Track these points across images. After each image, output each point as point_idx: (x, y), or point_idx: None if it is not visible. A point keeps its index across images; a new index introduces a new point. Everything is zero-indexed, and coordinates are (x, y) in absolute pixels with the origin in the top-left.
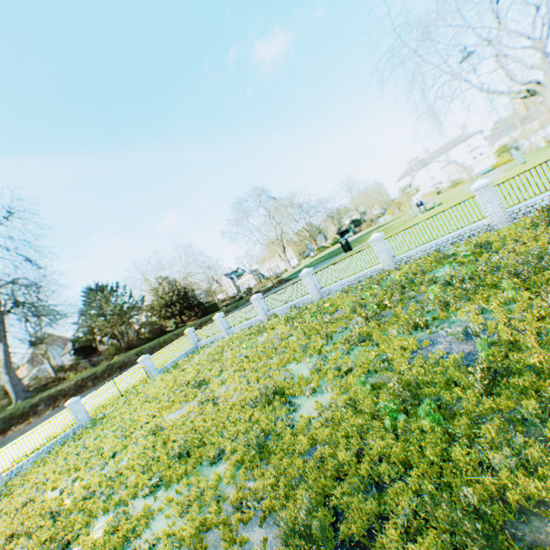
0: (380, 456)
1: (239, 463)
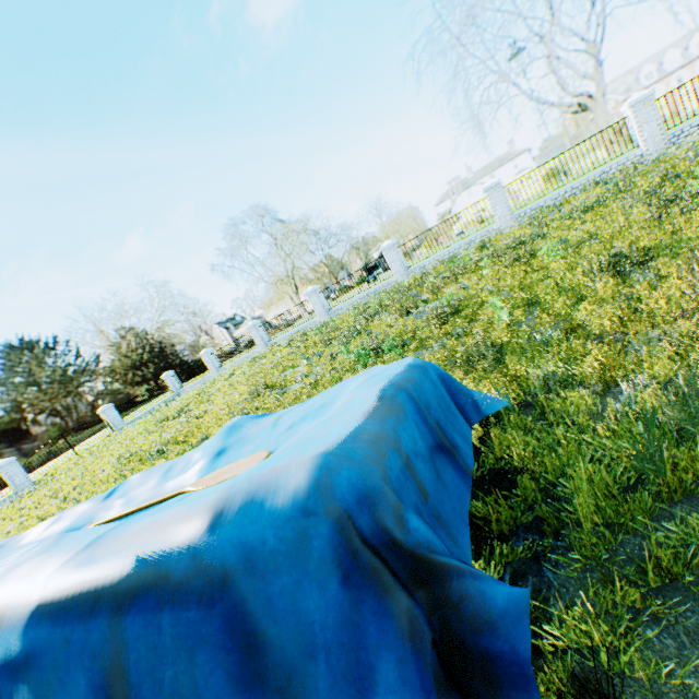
0: None
1: None
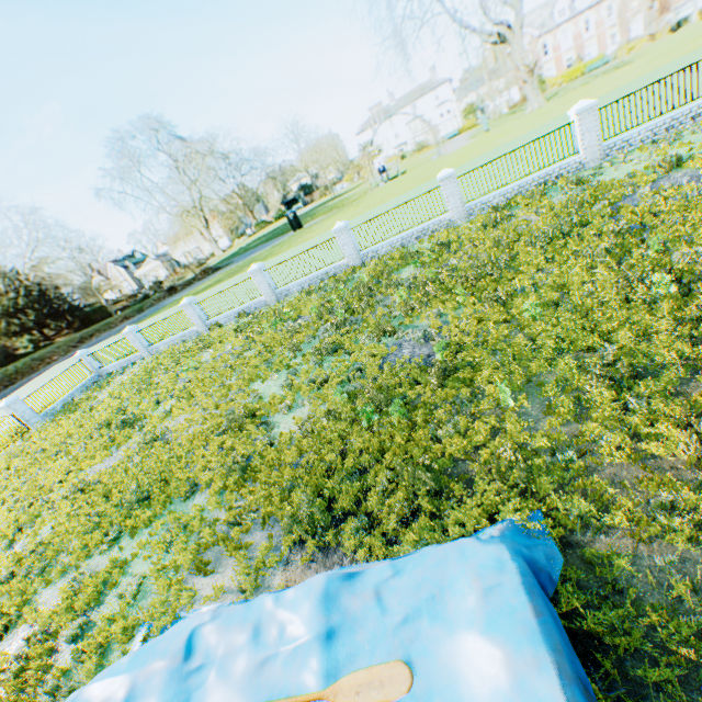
0: (360, 450)
1: (221, 490)
